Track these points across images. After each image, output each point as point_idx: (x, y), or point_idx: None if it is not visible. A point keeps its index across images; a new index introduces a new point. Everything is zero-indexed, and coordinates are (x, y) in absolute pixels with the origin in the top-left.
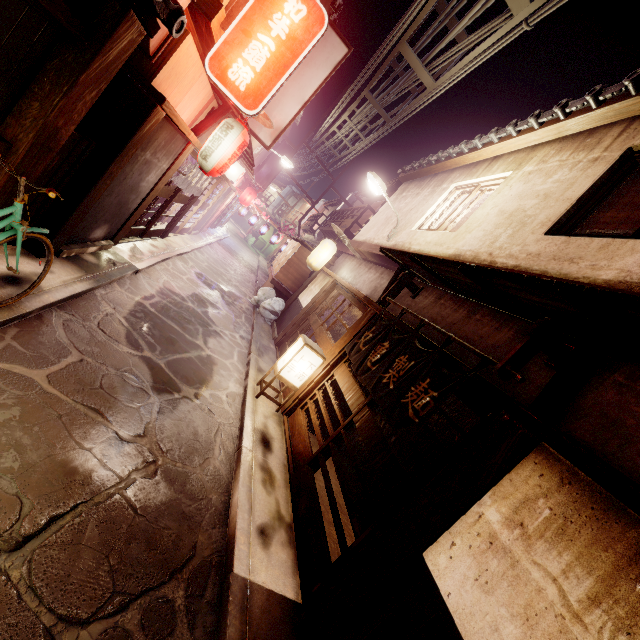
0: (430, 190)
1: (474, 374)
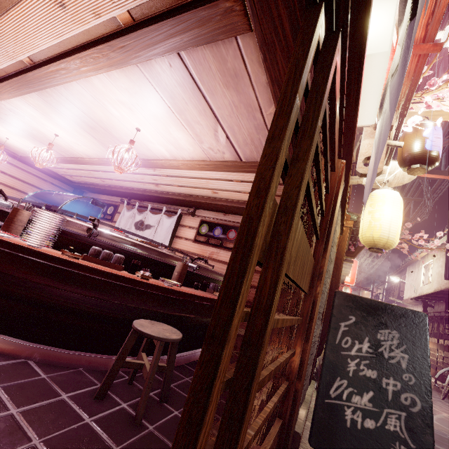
0: (417, 269)
1: (445, 316)
